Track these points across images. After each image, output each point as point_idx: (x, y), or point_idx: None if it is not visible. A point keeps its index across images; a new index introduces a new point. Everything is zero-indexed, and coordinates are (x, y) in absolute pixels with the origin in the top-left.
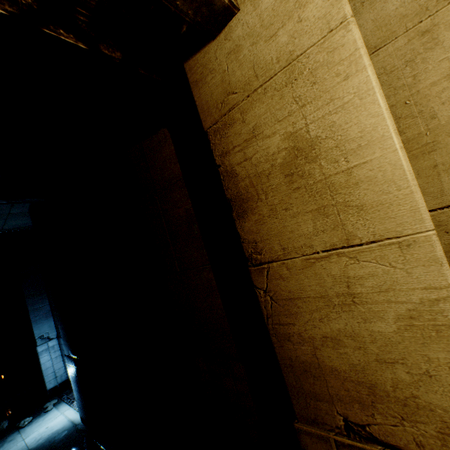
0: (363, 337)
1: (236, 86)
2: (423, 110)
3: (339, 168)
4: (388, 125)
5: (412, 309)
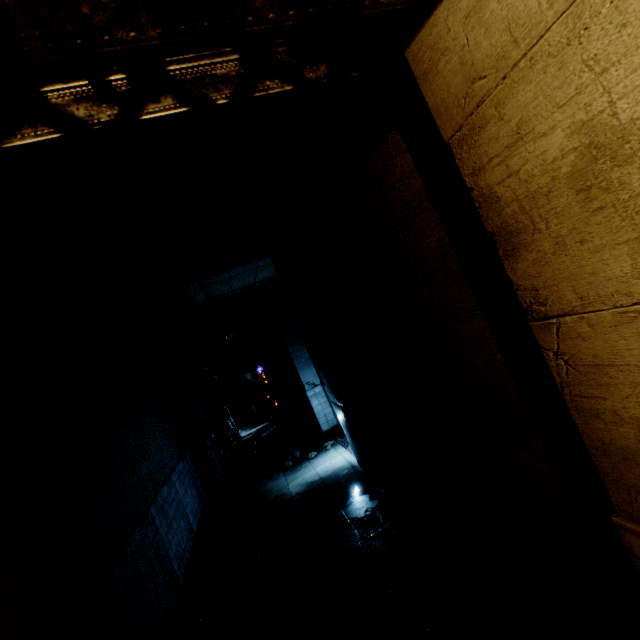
0: None
1: (483, 67)
2: None
3: None
4: None
5: None
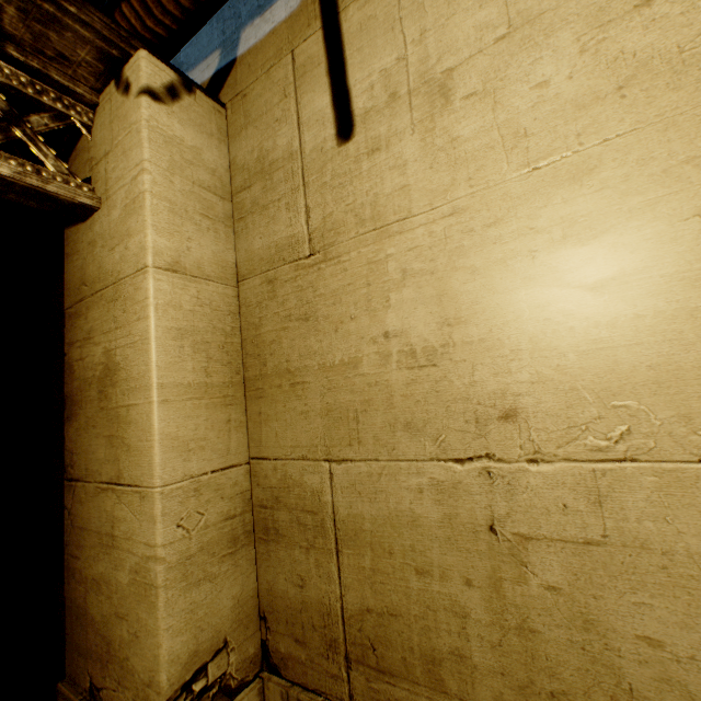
0: (113, 586)
1: (89, 279)
2: (261, 354)
3: (125, 401)
4: (150, 377)
5: (138, 563)
